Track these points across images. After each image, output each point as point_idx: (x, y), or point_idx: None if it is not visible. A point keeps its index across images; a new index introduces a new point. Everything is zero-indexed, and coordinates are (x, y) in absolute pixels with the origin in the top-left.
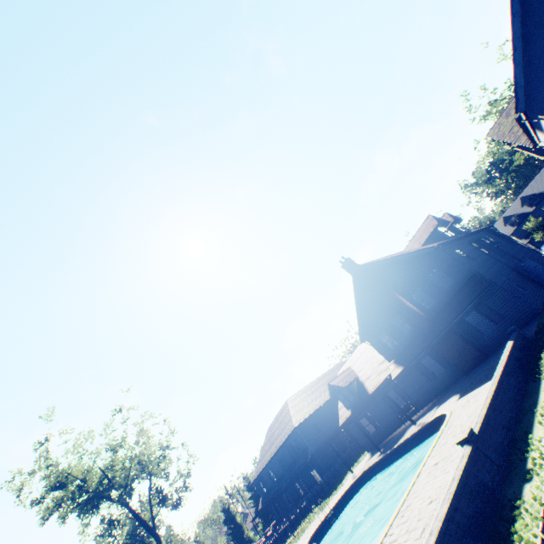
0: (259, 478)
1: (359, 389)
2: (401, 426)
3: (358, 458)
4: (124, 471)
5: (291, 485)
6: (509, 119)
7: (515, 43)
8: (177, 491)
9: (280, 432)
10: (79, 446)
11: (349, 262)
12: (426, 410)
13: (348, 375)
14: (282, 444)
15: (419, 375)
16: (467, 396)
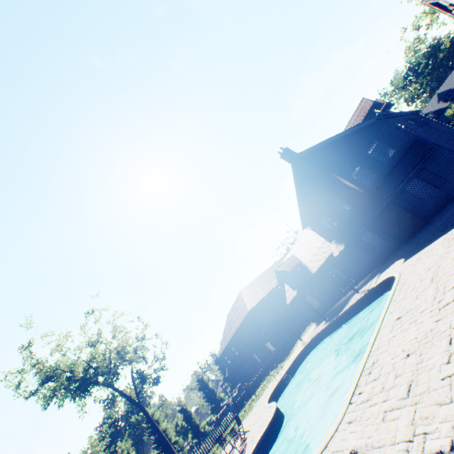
0: (224, 354)
1: (303, 272)
2: (343, 297)
3: (305, 329)
4: (106, 361)
5: (250, 356)
6: None
7: None
8: (155, 371)
9: (237, 316)
10: (61, 346)
11: (288, 151)
12: (367, 279)
13: (292, 261)
14: (240, 325)
15: (359, 250)
16: (416, 256)
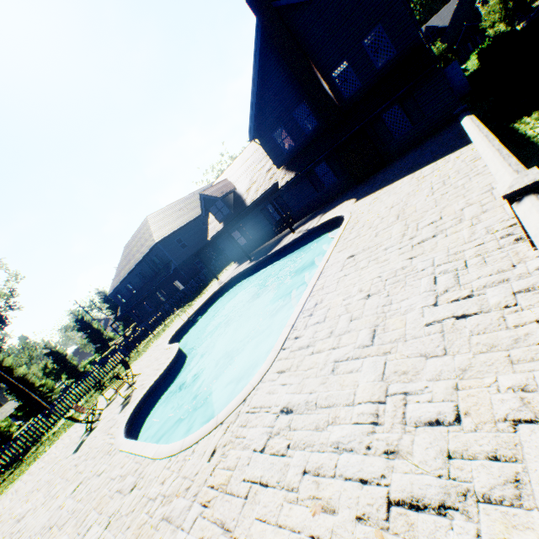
0: (117, 292)
1: (237, 202)
2: (274, 238)
3: (224, 269)
4: None
5: (153, 295)
6: None
7: None
8: None
9: (140, 249)
10: None
11: None
12: (306, 220)
13: (225, 187)
14: (142, 260)
15: (308, 185)
16: (374, 196)
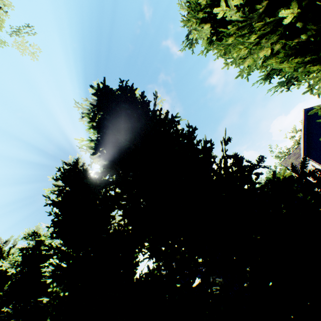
0: None
1: None
2: None
3: None
4: None
5: None
6: (290, 159)
7: (304, 135)
8: None
9: None
10: None
11: None
12: None
13: None
14: None
15: None
16: None
